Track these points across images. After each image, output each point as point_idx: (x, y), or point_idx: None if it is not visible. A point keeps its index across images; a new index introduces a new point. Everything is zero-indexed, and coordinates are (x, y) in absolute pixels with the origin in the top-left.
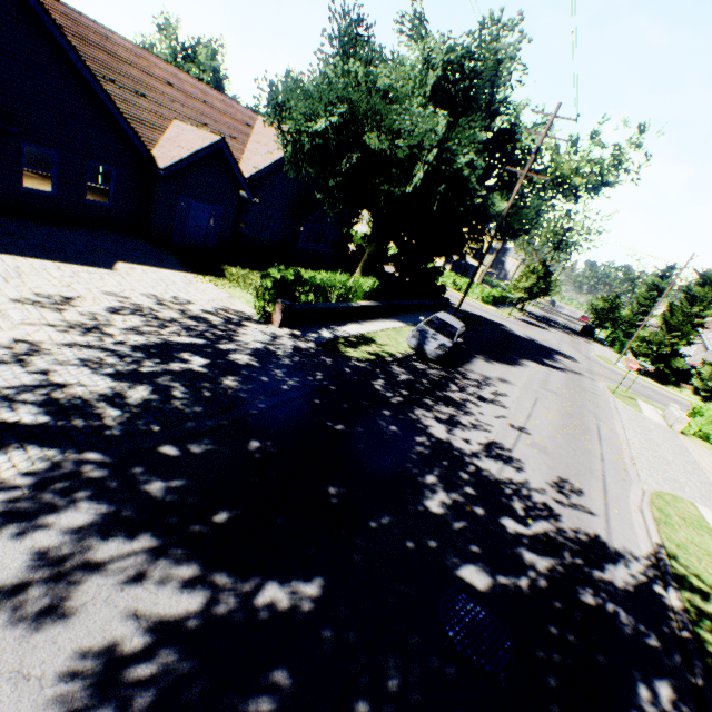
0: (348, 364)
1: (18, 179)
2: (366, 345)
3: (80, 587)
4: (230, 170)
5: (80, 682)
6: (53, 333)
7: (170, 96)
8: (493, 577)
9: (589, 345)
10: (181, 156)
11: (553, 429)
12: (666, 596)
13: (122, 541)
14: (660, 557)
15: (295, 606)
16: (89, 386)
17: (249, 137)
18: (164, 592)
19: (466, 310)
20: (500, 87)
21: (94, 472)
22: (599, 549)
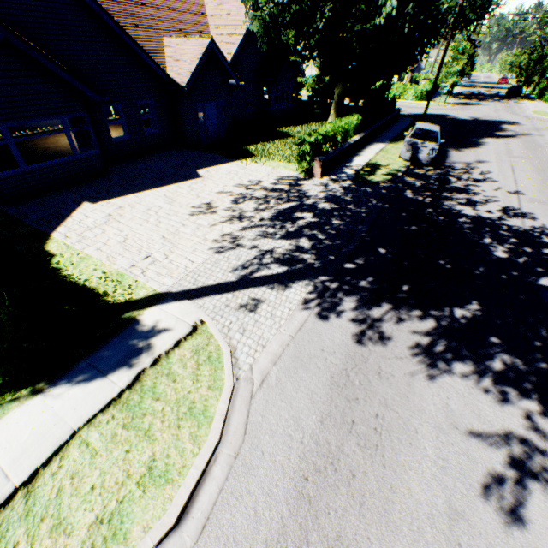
0: (380, 187)
1: (108, 136)
2: (378, 170)
3: (383, 328)
4: (219, 65)
5: (420, 356)
6: (229, 226)
7: (149, 16)
8: None
9: (520, 105)
10: (191, 69)
11: (537, 186)
12: None
13: (377, 308)
14: None
15: (474, 315)
16: (281, 247)
17: (208, 26)
18: (415, 322)
19: (411, 114)
20: None
21: (332, 285)
22: None
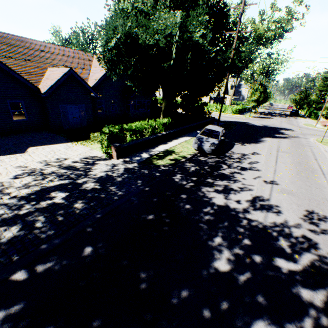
0: (158, 170)
1: None
2: (169, 155)
3: None
4: (81, 84)
5: None
6: None
7: (44, 56)
8: None
9: (297, 120)
10: (52, 84)
11: (292, 176)
12: None
13: None
14: None
15: None
16: None
17: (91, 66)
18: None
19: (225, 120)
20: None
21: None
22: None
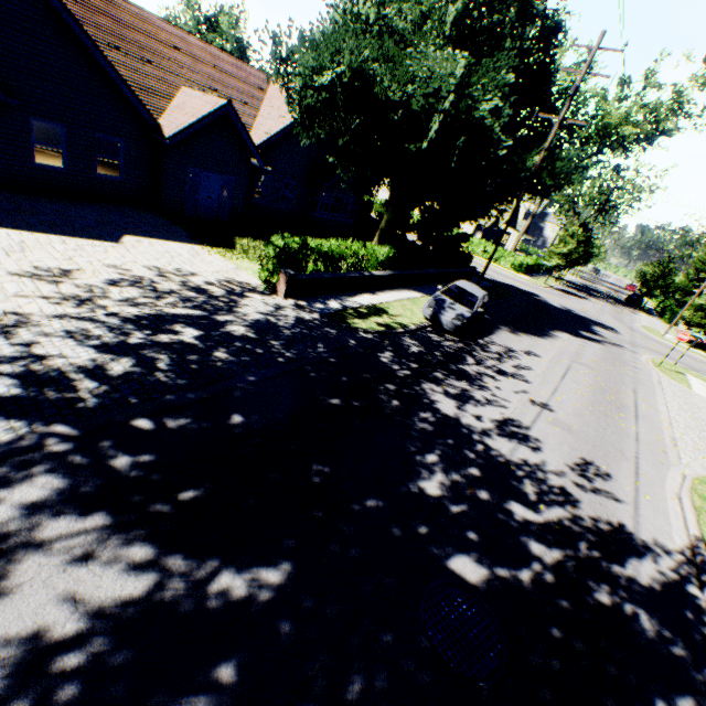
0: (354, 335)
1: (29, 155)
2: (377, 316)
3: (20, 567)
4: (240, 137)
5: None
6: (45, 305)
7: (178, 61)
8: (489, 570)
9: (634, 315)
10: (187, 123)
11: (581, 406)
12: (702, 598)
13: (75, 518)
14: (697, 553)
15: (253, 595)
16: (70, 358)
17: (262, 102)
18: (109, 574)
19: (495, 280)
20: (532, 19)
21: (58, 445)
22: (622, 540)
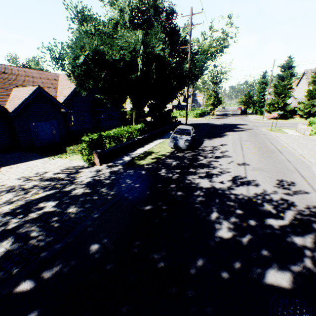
0: (143, 168)
1: None
2: (149, 155)
3: None
4: (51, 101)
5: None
6: None
7: (7, 78)
8: (289, 271)
9: (247, 117)
10: (20, 102)
11: (258, 157)
12: None
13: None
14: None
15: None
16: None
17: (58, 84)
18: None
19: (190, 123)
20: (161, 12)
21: None
22: None
